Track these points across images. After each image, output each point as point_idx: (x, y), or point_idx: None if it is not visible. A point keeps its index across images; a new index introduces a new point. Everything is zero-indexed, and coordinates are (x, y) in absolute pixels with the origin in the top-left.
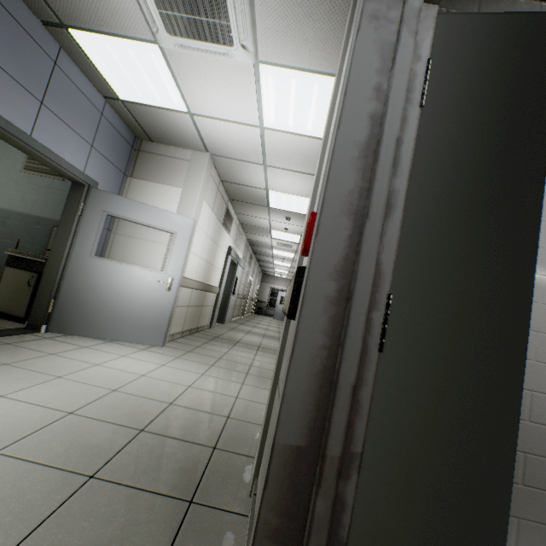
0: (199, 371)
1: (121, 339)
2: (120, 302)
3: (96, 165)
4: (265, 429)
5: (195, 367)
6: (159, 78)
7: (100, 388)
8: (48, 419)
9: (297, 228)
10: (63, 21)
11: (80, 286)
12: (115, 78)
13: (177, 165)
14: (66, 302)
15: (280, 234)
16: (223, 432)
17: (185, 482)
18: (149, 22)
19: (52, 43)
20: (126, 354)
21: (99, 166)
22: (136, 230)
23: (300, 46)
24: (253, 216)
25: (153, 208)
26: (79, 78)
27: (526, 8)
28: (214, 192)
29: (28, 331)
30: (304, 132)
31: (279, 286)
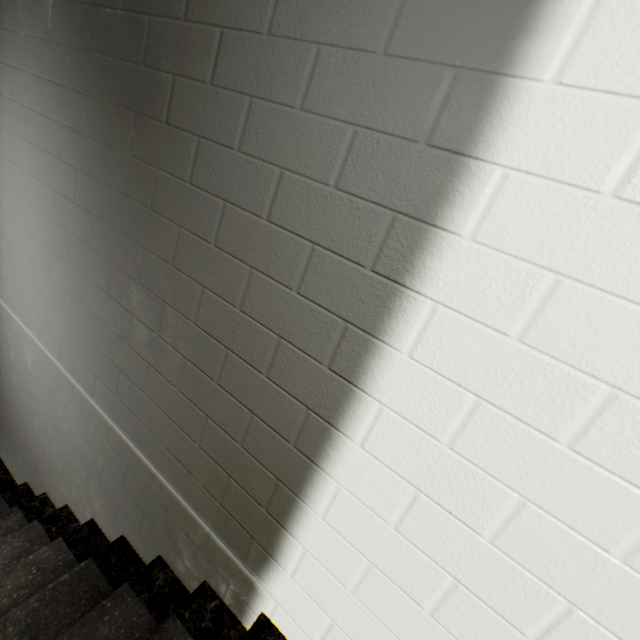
0: None
1: None
2: None
3: None
4: None
5: None
6: None
7: None
8: None
9: None
10: None
11: None
12: None
13: None
14: None
15: None
16: None
17: None
18: None
19: None
20: None
21: None
22: None
23: None
24: None
25: None
26: None
27: (8, 5)
28: None
29: None
30: None
31: None
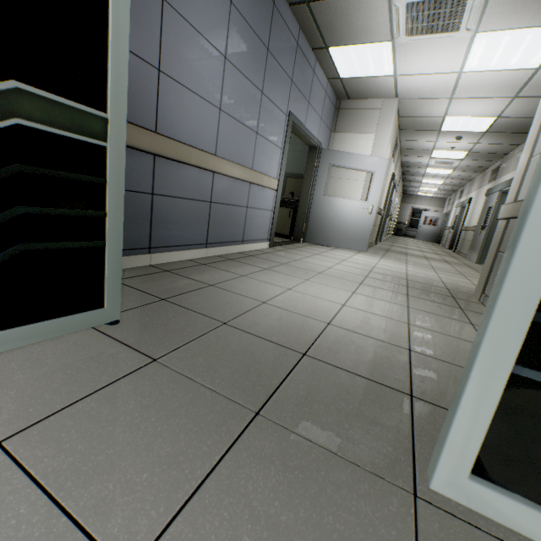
0: (402, 265)
1: (342, 247)
2: (340, 224)
3: (321, 131)
4: (489, 274)
5: (397, 263)
6: (381, 59)
7: (366, 266)
8: (365, 272)
9: (465, 145)
10: (327, 46)
11: (318, 215)
12: (344, 66)
13: (370, 115)
14: (312, 225)
15: (442, 153)
16: (445, 286)
17: (445, 294)
18: (393, 33)
19: (313, 59)
20: (353, 254)
21: (322, 132)
22: (340, 173)
23: (522, 16)
24: (418, 140)
25: (359, 156)
26: (320, 73)
27: None
28: (393, 129)
29: (297, 242)
30: (504, 68)
31: (421, 205)
